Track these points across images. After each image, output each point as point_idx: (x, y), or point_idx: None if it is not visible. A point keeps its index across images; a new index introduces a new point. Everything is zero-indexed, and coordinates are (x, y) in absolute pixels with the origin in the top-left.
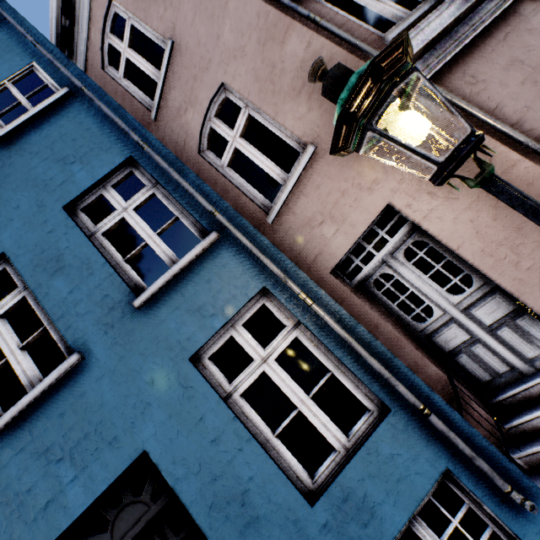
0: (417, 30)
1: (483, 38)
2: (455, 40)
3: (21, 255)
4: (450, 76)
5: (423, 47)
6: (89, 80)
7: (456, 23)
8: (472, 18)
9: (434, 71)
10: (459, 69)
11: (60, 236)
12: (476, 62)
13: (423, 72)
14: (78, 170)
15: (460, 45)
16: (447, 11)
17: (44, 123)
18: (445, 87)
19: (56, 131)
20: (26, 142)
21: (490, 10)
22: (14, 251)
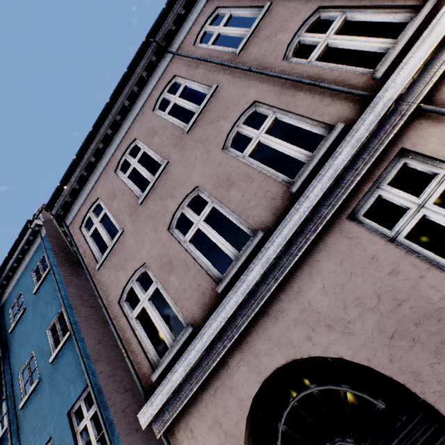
0: (150, 402)
1: (203, 389)
2: (180, 397)
3: (56, 440)
4: (179, 424)
5: (154, 416)
6: (77, 322)
7: (178, 386)
8: (192, 376)
9: (165, 426)
10: (185, 419)
11: (66, 433)
12: (195, 414)
13: (161, 425)
14: (72, 389)
15: (182, 403)
16: (166, 386)
17: (64, 352)
18: (176, 435)
19: (67, 358)
20: (59, 364)
21: (203, 369)
22: (54, 437)
